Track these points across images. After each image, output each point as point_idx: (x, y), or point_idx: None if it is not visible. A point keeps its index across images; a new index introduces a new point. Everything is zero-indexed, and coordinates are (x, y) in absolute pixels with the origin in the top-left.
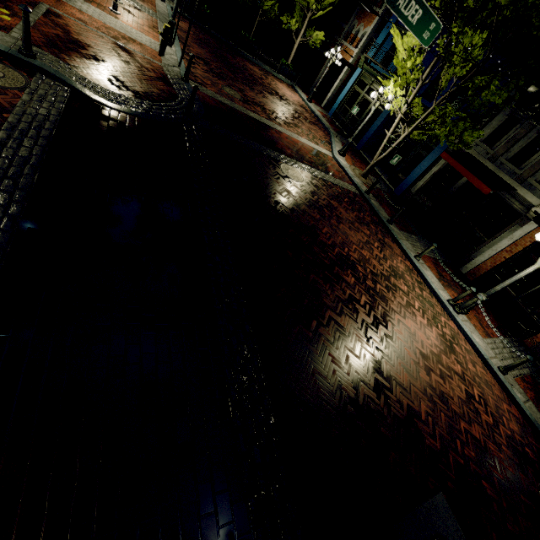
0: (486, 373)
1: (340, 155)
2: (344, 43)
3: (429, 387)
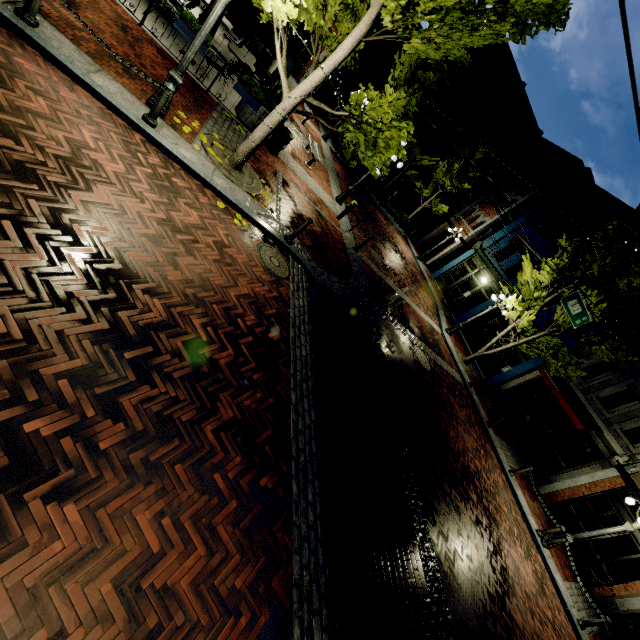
0: (567, 623)
1: (447, 333)
2: (462, 219)
3: (534, 633)
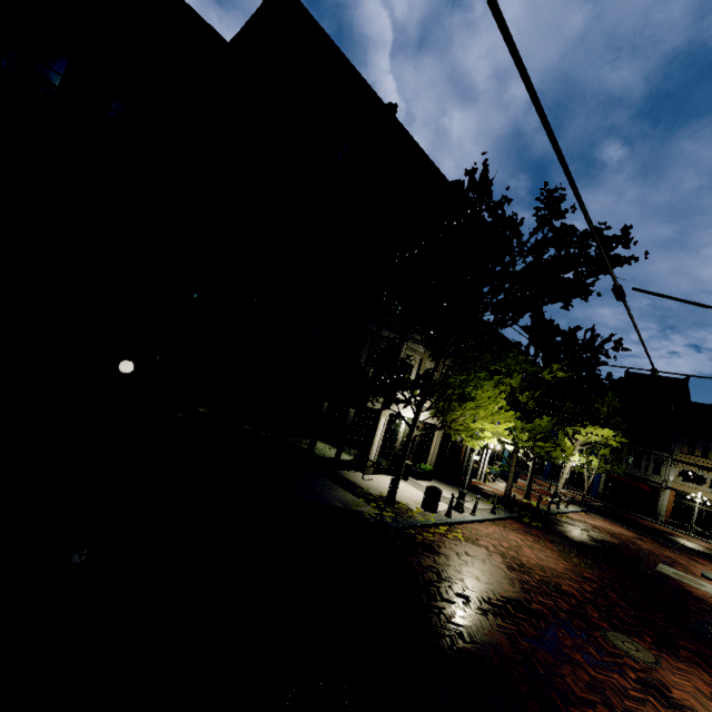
0: None
1: (567, 489)
2: None
3: None
